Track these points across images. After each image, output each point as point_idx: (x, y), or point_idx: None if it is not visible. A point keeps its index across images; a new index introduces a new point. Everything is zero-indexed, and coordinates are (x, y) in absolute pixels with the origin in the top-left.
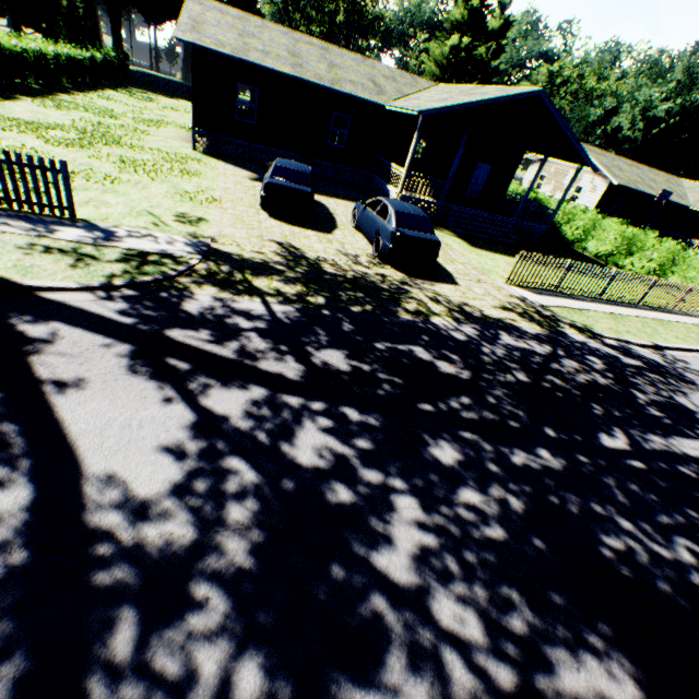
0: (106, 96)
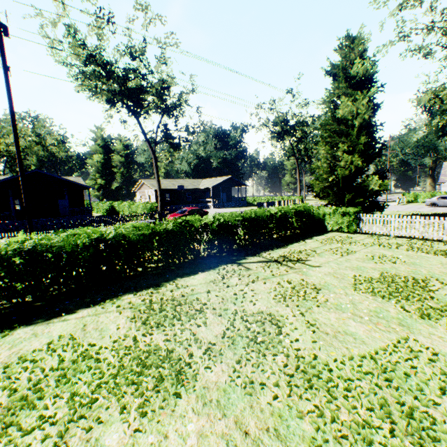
0: None
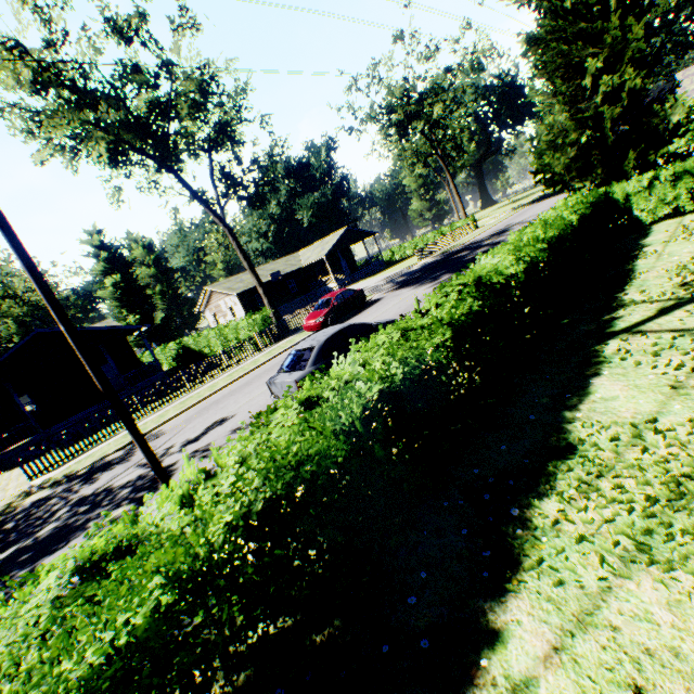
0: None
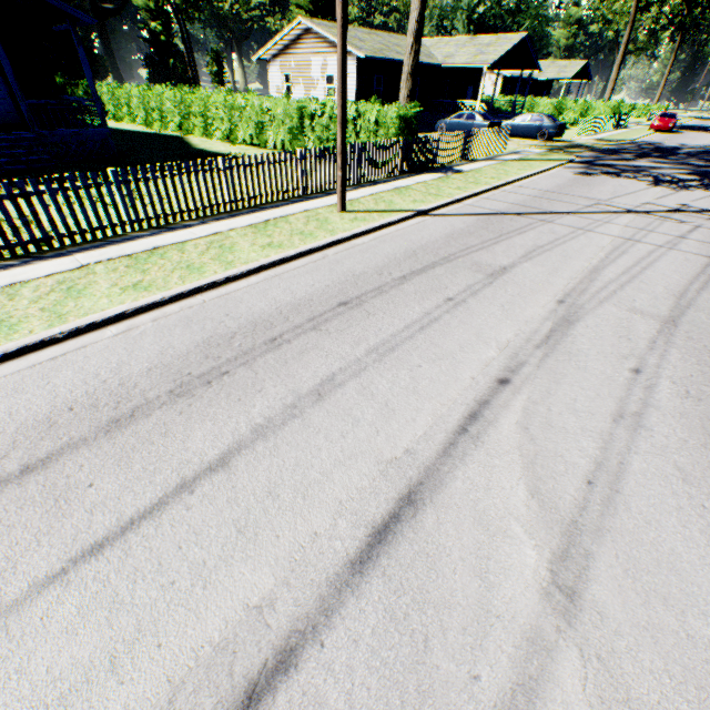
0: None
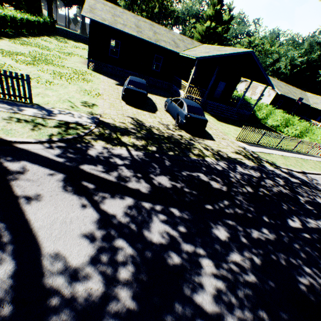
0: (45, 39)
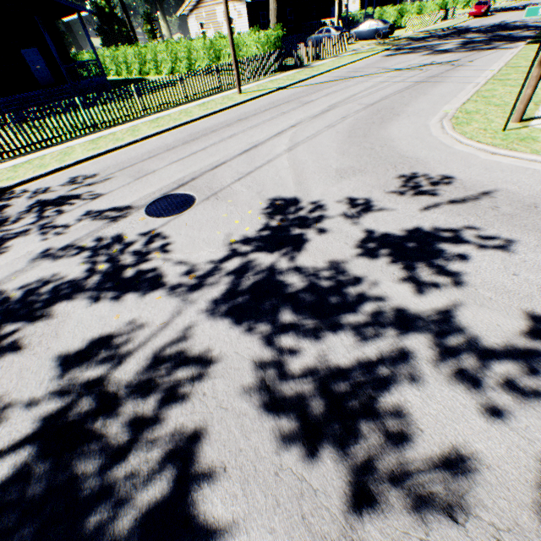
0: None
